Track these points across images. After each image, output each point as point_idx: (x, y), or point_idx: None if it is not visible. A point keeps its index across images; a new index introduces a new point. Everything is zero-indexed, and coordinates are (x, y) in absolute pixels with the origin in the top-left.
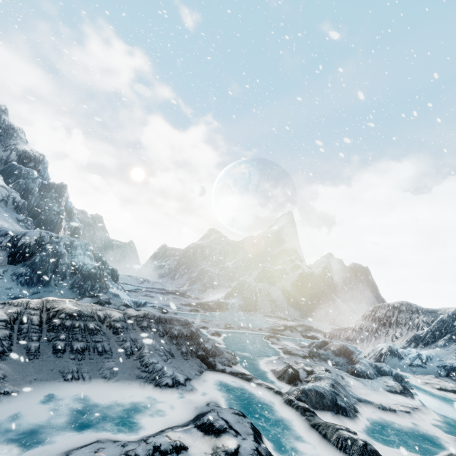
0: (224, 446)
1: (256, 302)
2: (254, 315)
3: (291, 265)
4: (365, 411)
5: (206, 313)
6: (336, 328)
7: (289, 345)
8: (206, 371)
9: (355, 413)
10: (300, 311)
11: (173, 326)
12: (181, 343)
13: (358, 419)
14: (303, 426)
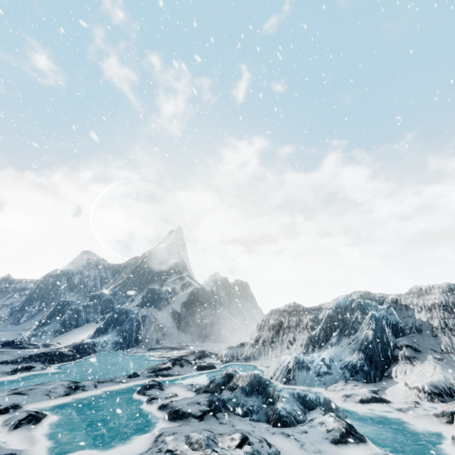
0: None
1: (138, 334)
2: (133, 353)
3: (180, 284)
4: None
5: (49, 368)
6: (233, 346)
7: (178, 394)
8: None
9: None
10: (191, 334)
11: None
12: None
13: None
14: None
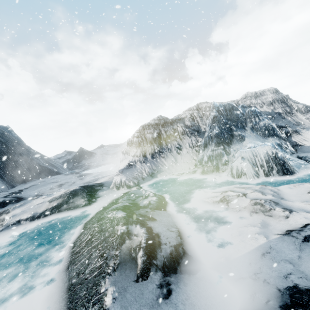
0: None
1: None
2: None
3: None
4: None
5: None
6: (122, 169)
7: None
8: None
9: None
10: (3, 179)
11: None
12: None
13: None
14: None
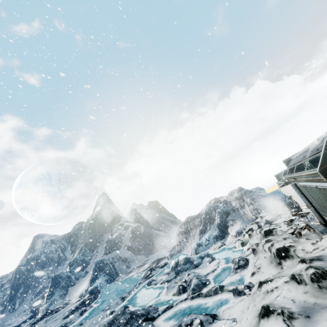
0: (197, 323)
1: (115, 269)
2: (121, 279)
3: (122, 228)
4: (210, 277)
5: (92, 306)
6: (170, 250)
7: (162, 278)
8: (153, 322)
9: (209, 281)
10: (143, 253)
11: (119, 320)
12: (132, 323)
13: (211, 282)
14: (203, 300)
